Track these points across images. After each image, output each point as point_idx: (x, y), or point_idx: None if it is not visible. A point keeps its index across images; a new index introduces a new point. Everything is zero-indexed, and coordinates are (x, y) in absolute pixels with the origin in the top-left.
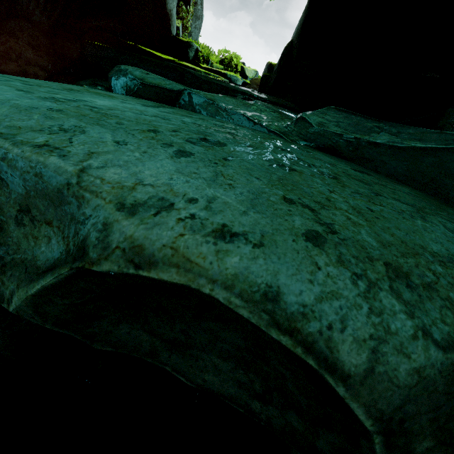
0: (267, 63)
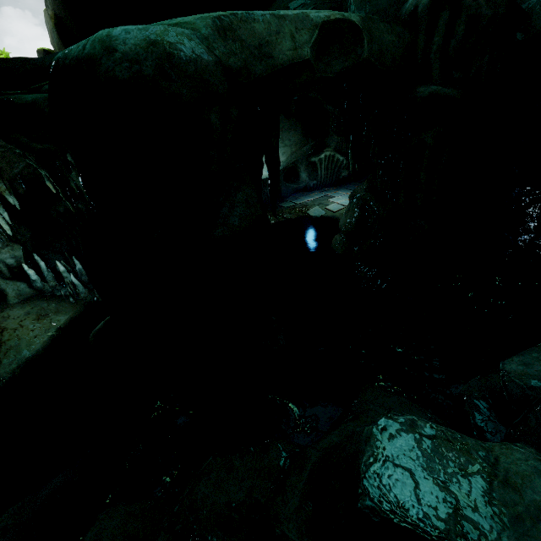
0: (39, 50)
